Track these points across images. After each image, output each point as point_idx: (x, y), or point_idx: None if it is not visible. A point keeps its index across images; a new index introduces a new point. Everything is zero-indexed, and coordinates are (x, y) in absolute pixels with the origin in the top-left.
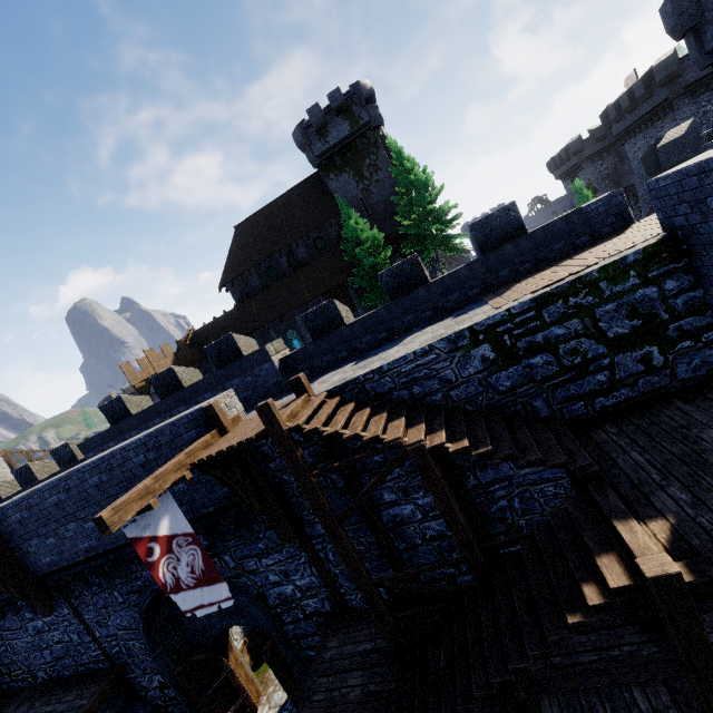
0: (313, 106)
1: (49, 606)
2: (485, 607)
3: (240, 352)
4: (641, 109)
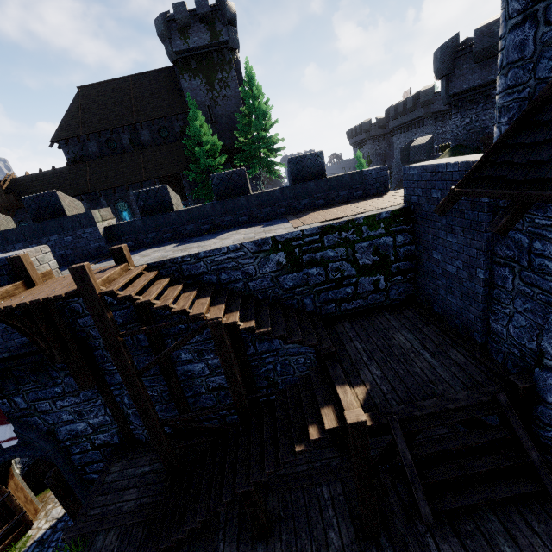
0: (180, 3)
1: None
2: (243, 440)
3: (63, 211)
4: (408, 117)
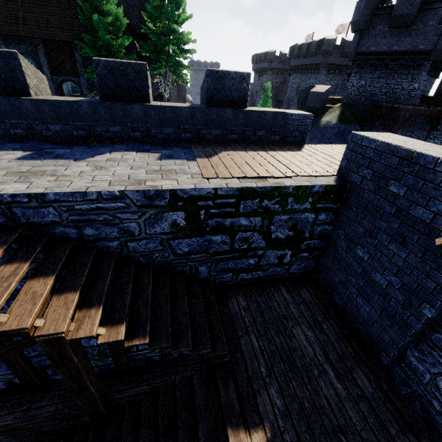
0: None
1: None
2: None
3: None
4: (308, 60)
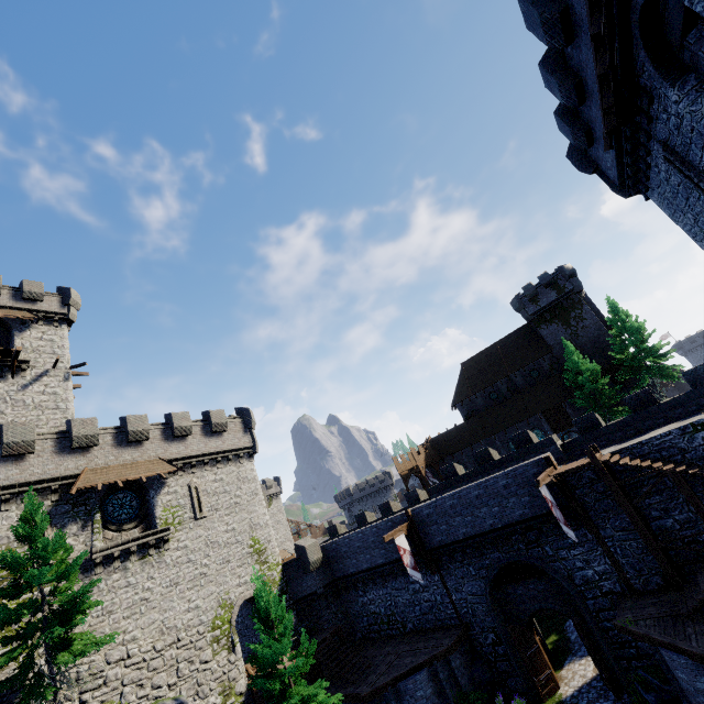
0: (527, 285)
1: (434, 568)
2: None
3: (531, 440)
4: None
